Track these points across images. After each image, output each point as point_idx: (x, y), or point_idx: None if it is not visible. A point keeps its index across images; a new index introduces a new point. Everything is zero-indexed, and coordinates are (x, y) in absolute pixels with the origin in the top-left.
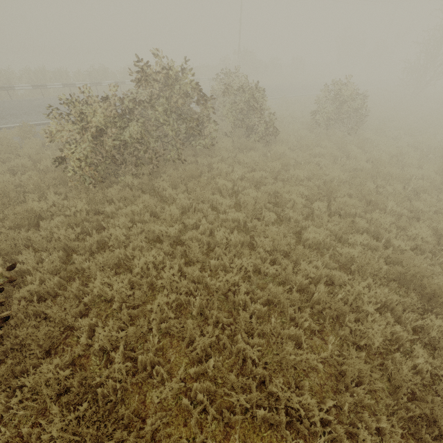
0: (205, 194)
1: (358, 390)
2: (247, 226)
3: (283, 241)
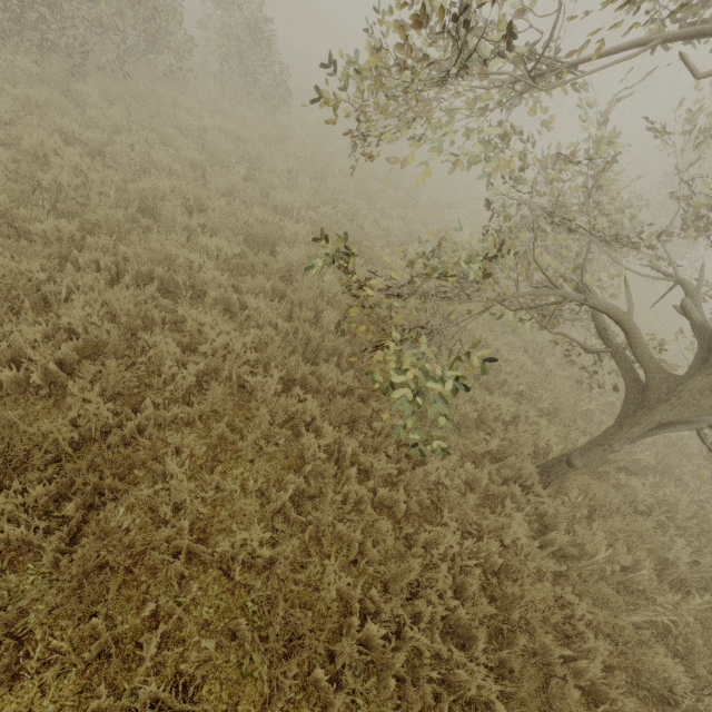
0: (156, 124)
1: (261, 278)
2: (205, 171)
3: (241, 186)
